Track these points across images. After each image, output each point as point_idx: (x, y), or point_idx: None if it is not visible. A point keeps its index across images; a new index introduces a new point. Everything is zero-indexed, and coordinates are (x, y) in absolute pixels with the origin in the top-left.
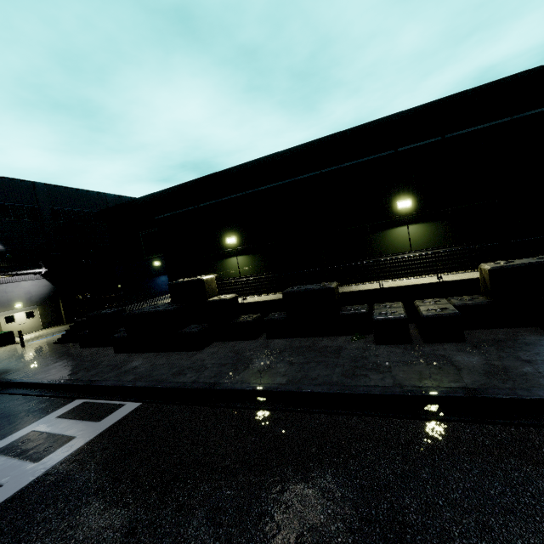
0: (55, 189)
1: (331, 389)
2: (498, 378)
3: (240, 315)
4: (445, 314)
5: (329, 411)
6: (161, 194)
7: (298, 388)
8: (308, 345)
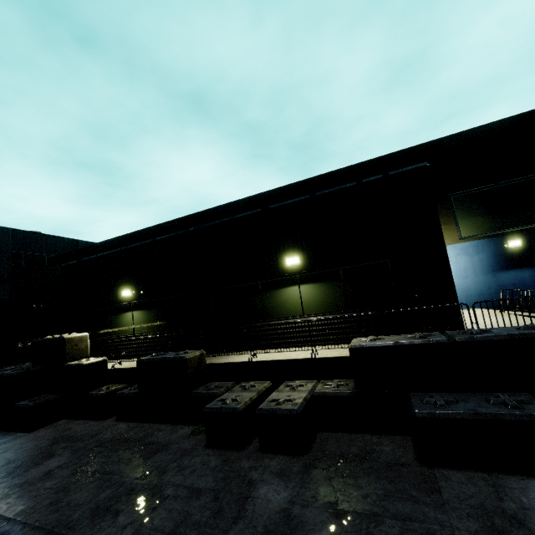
0: (22, 234)
1: None
2: None
3: (107, 384)
4: (281, 411)
5: None
6: (111, 242)
7: (7, 530)
8: (138, 438)
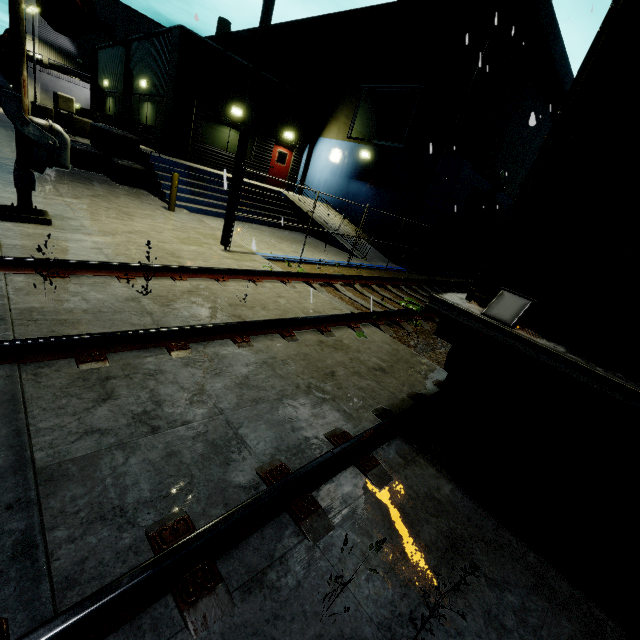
0: (136, 15)
1: None
2: None
3: None
4: None
5: None
6: None
7: None
8: None
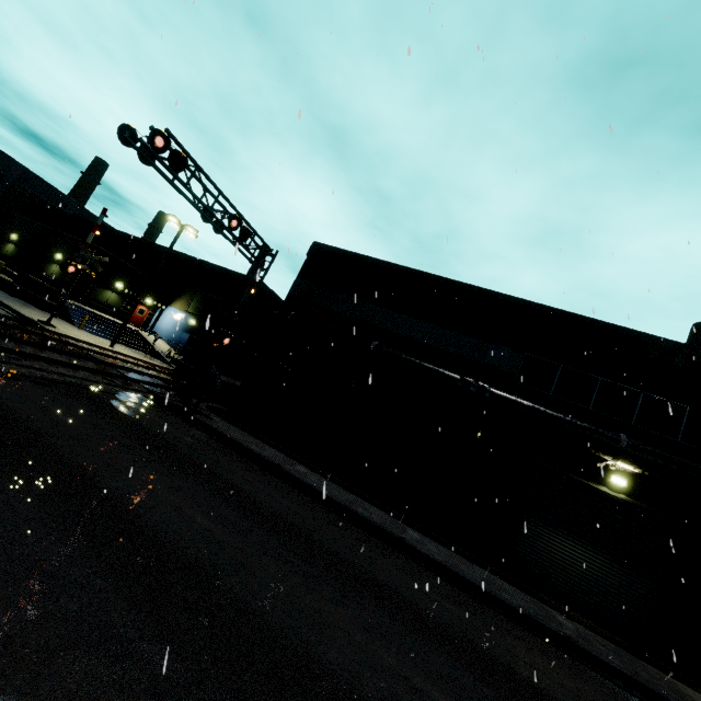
0: (30, 174)
1: None
2: None
3: None
4: None
5: None
6: (66, 214)
7: None
8: None
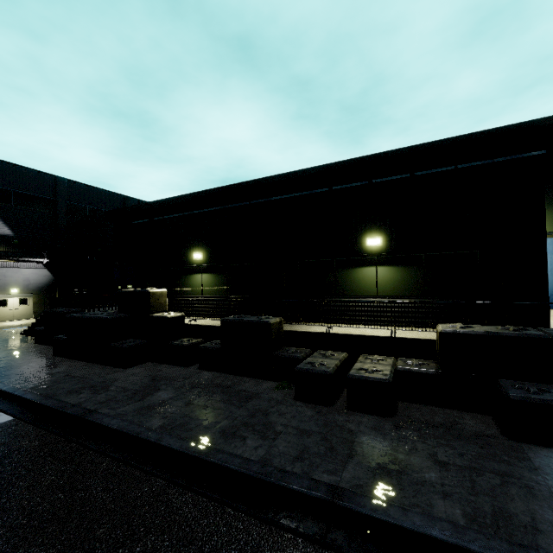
0: (76, 186)
1: (188, 448)
2: (385, 481)
3: (184, 337)
4: (373, 379)
5: (168, 478)
6: (165, 202)
7: (160, 437)
8: (228, 385)
